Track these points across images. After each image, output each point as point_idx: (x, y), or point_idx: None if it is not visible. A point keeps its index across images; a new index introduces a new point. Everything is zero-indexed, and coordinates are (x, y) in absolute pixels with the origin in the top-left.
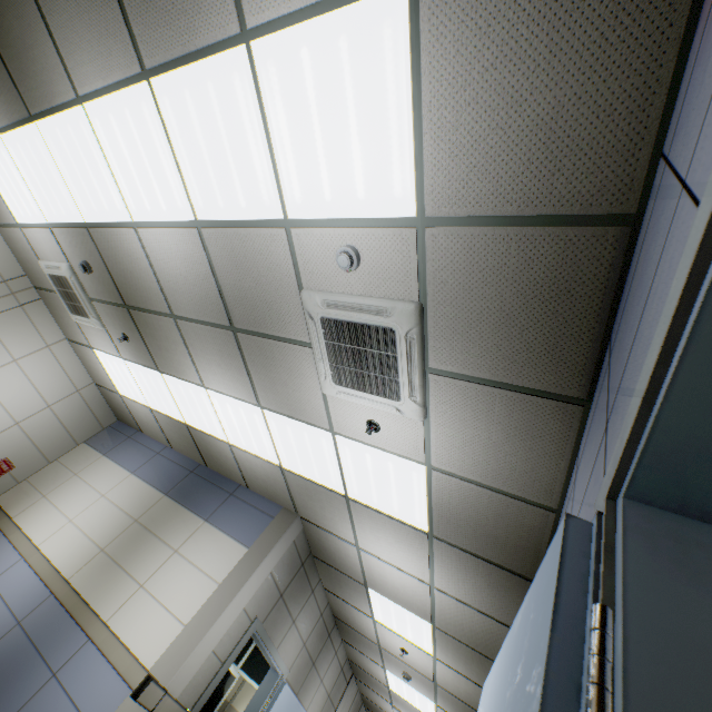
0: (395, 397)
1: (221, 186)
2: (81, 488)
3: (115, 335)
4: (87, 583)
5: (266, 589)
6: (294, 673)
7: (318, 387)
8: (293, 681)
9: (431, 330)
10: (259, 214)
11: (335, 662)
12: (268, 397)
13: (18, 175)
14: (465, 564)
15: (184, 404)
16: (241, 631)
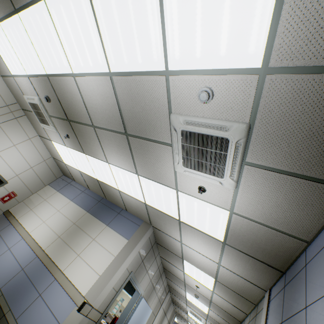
0: (220, 176)
1: (127, 49)
2: (48, 207)
3: (62, 134)
4: (53, 252)
5: (136, 258)
6: (146, 292)
7: (172, 167)
8: (145, 296)
9: (252, 140)
10: (149, 67)
11: (162, 286)
12: (142, 170)
13: (10, 47)
14: (241, 258)
15: (96, 170)
16: (125, 277)
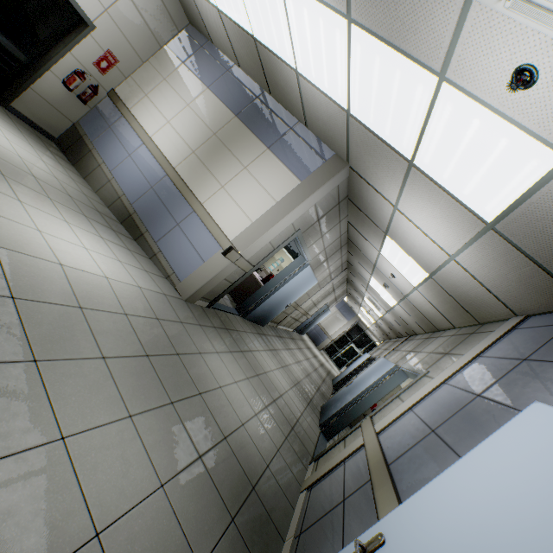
0: None
1: None
2: (171, 94)
3: None
4: (187, 174)
5: (309, 214)
6: (314, 261)
7: None
8: (312, 264)
9: None
10: None
11: (339, 261)
12: (365, 2)
13: None
14: (508, 260)
15: (252, 6)
16: (288, 235)
